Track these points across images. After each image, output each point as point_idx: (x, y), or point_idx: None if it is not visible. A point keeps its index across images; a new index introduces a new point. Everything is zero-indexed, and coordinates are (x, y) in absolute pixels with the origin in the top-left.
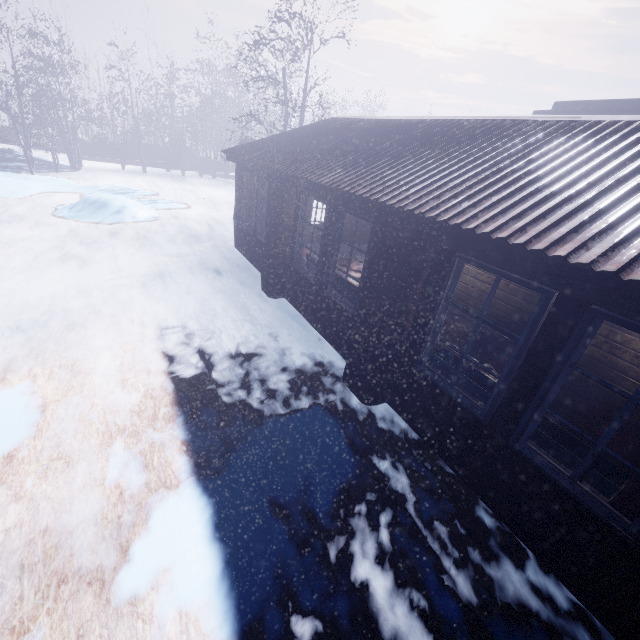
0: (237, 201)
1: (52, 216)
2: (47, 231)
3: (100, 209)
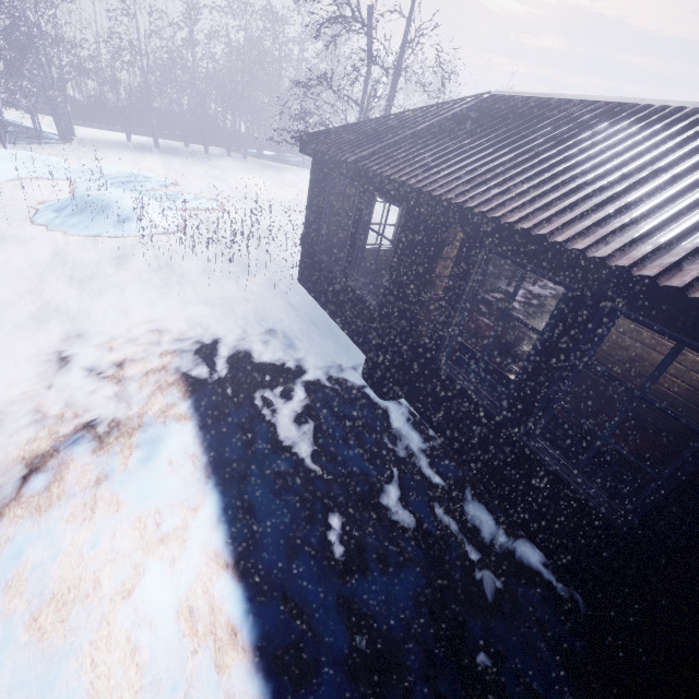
0: (310, 217)
1: (27, 223)
2: (17, 254)
3: (99, 214)
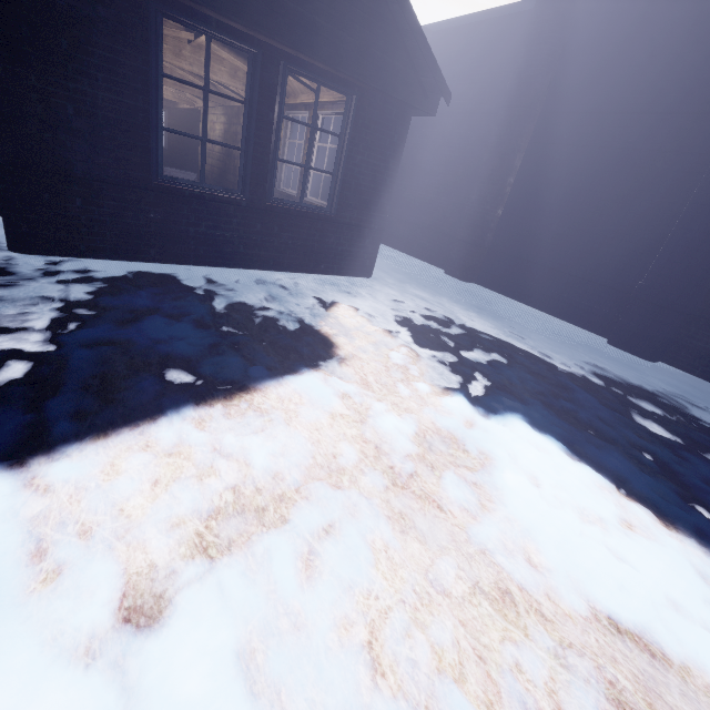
0: None
1: None
2: None
3: None
